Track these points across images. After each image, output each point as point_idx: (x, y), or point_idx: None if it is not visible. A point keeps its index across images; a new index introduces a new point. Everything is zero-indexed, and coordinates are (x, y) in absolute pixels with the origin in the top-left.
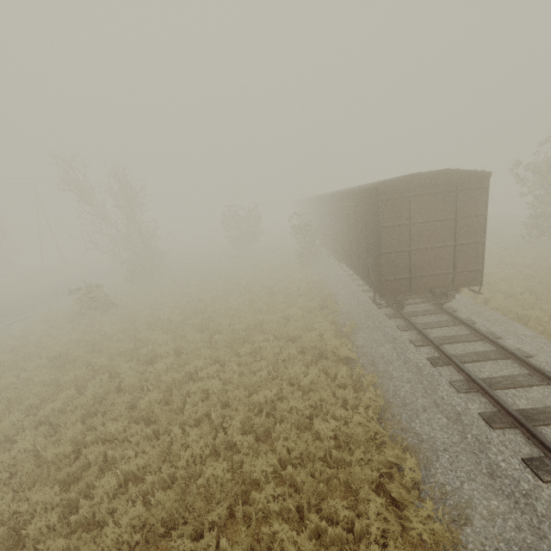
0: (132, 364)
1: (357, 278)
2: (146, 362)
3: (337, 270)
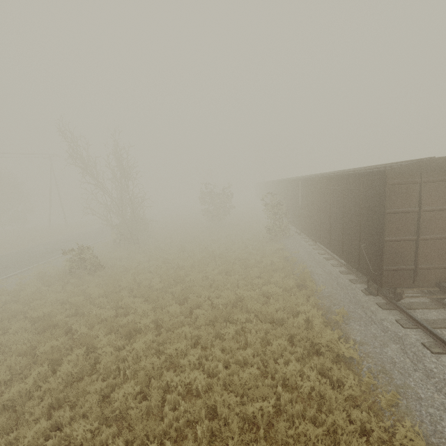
0: (110, 338)
1: (330, 257)
2: (125, 335)
3: (307, 248)
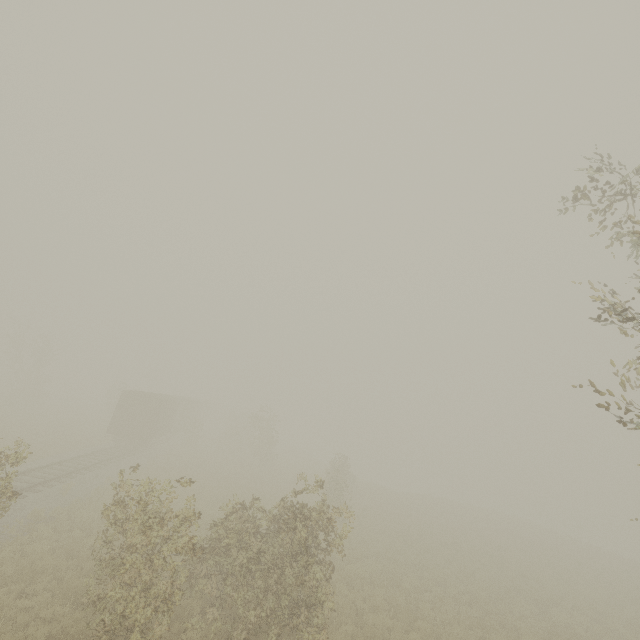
0: None
1: None
2: None
3: None
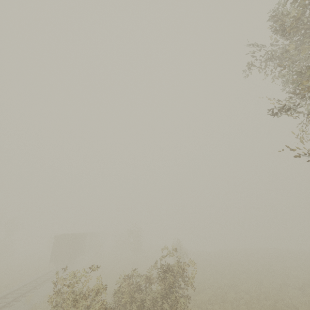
0: None
1: None
2: None
3: None
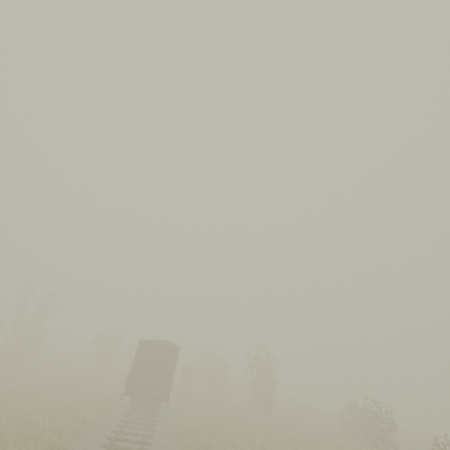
0: None
1: None
2: None
3: None
